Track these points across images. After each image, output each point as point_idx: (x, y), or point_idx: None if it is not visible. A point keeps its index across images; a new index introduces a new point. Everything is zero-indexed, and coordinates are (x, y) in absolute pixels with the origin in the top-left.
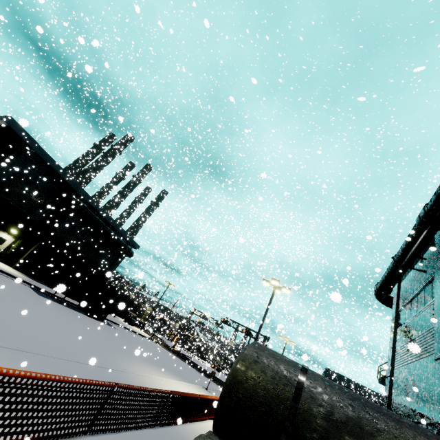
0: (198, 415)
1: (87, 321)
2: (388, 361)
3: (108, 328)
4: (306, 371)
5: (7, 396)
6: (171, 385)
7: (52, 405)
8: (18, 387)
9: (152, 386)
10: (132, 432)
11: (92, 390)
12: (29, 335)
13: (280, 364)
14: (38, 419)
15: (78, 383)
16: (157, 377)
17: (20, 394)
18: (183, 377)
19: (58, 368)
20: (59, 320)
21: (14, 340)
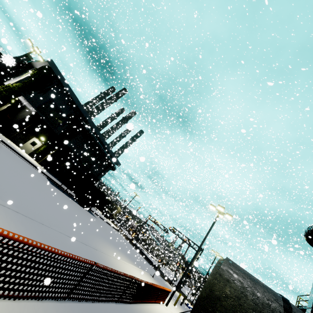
0: (148, 298)
1: (79, 208)
2: (310, 294)
3: (91, 216)
4: (290, 304)
5: (5, 256)
6: (129, 268)
7: (42, 271)
8: (16, 250)
9: (117, 266)
10: (100, 304)
11: (76, 264)
12: (39, 209)
13: (260, 288)
14: (29, 281)
15: (66, 256)
16: (121, 260)
17: (16, 257)
18: (137, 263)
19: (54, 237)
20: (61, 203)
21: (28, 210)
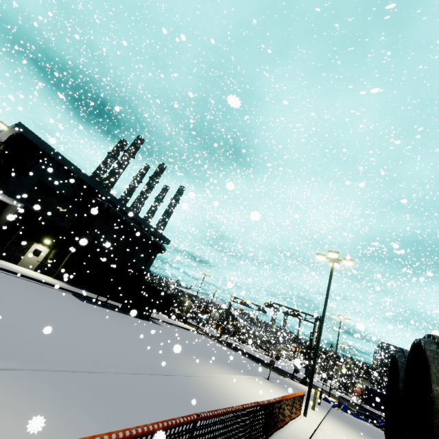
0: (281, 420)
1: (133, 322)
2: None
3: (154, 326)
4: None
5: None
6: (235, 382)
7: None
8: None
9: (219, 387)
10: None
11: (168, 435)
12: (75, 347)
13: None
14: None
15: (148, 433)
16: (219, 375)
17: None
18: (240, 369)
19: (113, 386)
20: (105, 325)
21: (57, 357)
